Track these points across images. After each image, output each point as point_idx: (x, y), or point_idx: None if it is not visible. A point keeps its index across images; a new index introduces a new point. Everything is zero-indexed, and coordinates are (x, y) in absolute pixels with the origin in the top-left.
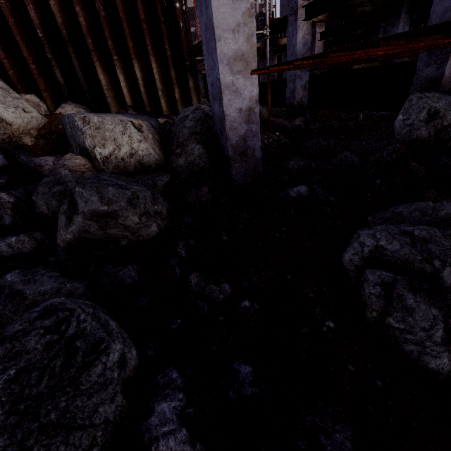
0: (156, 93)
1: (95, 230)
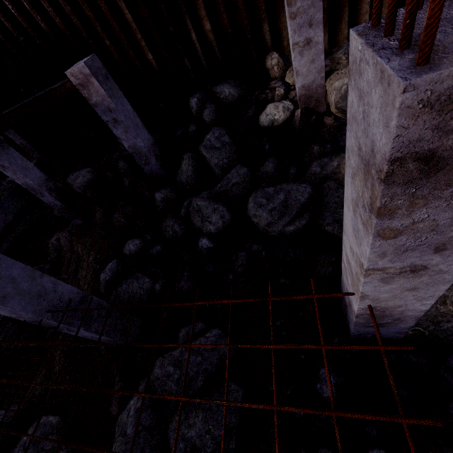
0: None
1: None
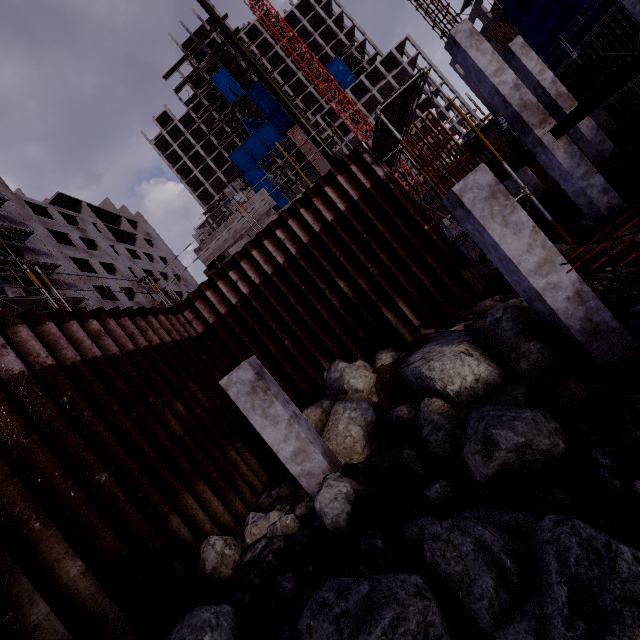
0: (436, 302)
1: (512, 460)
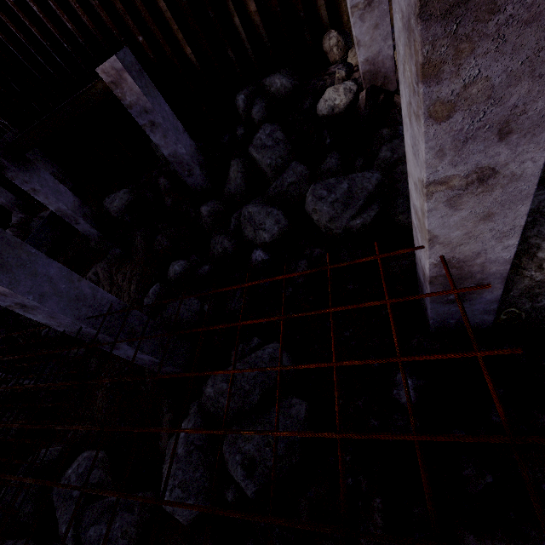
0: None
1: None
